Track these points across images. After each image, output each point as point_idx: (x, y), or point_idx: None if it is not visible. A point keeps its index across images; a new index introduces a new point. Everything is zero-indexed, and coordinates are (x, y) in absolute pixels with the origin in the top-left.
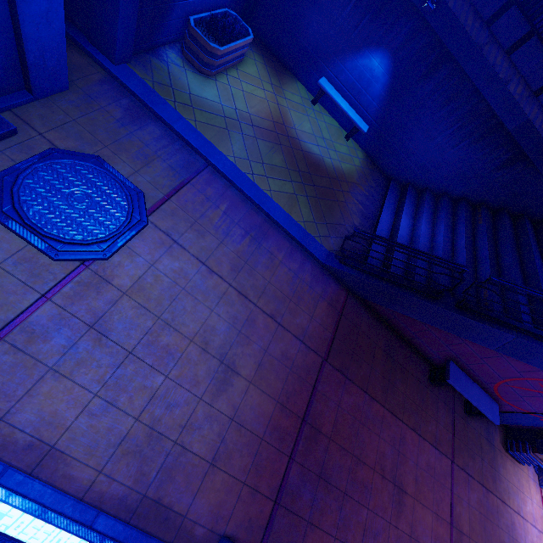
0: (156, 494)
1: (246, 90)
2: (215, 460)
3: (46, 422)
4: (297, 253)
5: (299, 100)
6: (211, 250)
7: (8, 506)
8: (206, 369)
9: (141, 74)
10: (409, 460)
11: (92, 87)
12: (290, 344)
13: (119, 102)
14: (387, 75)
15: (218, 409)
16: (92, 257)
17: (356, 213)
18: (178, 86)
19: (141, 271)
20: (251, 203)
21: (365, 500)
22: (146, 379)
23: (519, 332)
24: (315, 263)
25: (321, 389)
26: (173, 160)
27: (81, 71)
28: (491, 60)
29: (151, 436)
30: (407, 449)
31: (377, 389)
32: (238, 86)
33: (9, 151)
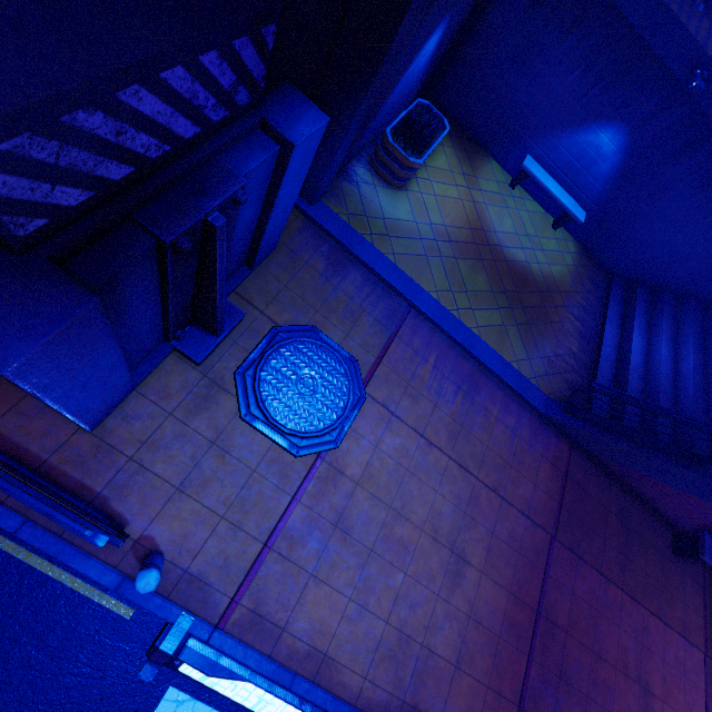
0: (413, 699)
1: (438, 193)
2: (459, 662)
3: (316, 629)
4: (512, 403)
5: (496, 187)
6: (427, 417)
7: (302, 711)
8: (439, 561)
9: (335, 208)
10: (654, 654)
11: (294, 239)
12: (516, 521)
13: (319, 250)
14: (620, 153)
15: (455, 605)
16: (326, 448)
17: (574, 334)
18: (371, 212)
19: (367, 455)
20: (458, 347)
21: (609, 703)
22: (388, 578)
23: None
24: (532, 413)
25: (552, 573)
26: (378, 311)
27: None
28: None
29: (401, 639)
30: (651, 641)
31: (612, 567)
32: (430, 189)
33: (241, 340)
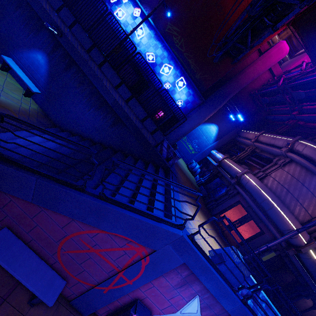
0: None
1: None
2: None
3: None
4: None
5: None
6: None
7: None
8: None
9: None
10: None
11: None
12: None
13: None
14: (47, 65)
15: None
16: None
17: None
18: None
19: None
20: None
21: None
22: None
23: (45, 176)
24: None
25: None
26: None
27: None
28: (93, 68)
29: None
30: None
31: None
32: None
33: None
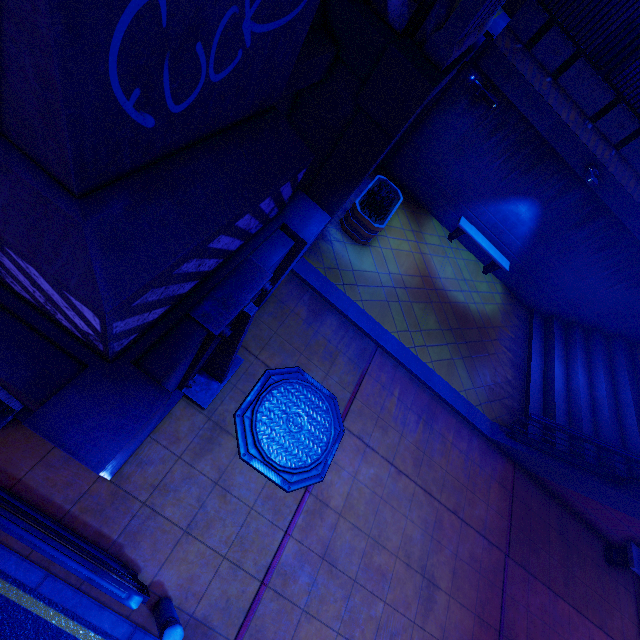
0: None
1: (394, 247)
2: None
3: None
4: (463, 429)
5: (438, 241)
6: (395, 447)
7: None
8: (413, 587)
9: (314, 263)
10: None
11: (281, 291)
12: (475, 541)
13: (302, 299)
14: (535, 220)
15: (429, 632)
16: (313, 482)
17: (507, 364)
18: (343, 266)
19: (347, 486)
20: (417, 380)
21: None
22: (370, 608)
23: None
24: (480, 437)
25: (509, 591)
26: (351, 351)
27: None
28: None
29: None
30: None
31: (558, 581)
32: (387, 244)
33: (240, 383)
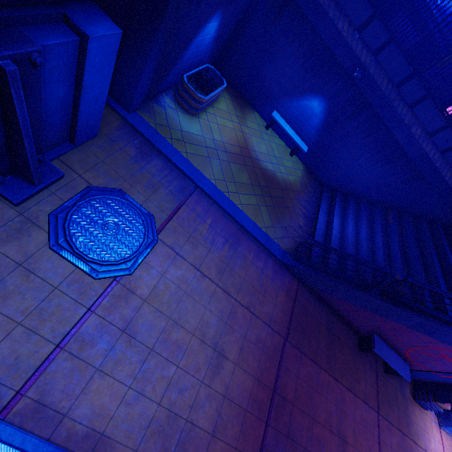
0: None
1: (220, 123)
2: (215, 431)
3: (96, 414)
4: (262, 253)
5: (257, 127)
6: (202, 258)
7: None
8: (204, 357)
9: (147, 118)
10: (348, 415)
11: (113, 132)
12: (261, 329)
13: (132, 142)
14: (323, 113)
15: (214, 389)
16: (121, 274)
17: (301, 216)
18: (173, 126)
19: (155, 280)
20: (228, 215)
21: None
22: (163, 370)
23: (426, 315)
24: (274, 260)
25: (284, 363)
26: (172, 186)
27: (105, 120)
28: (399, 111)
29: (169, 417)
30: (346, 406)
31: (323, 359)
32: (214, 120)
33: (59, 192)
